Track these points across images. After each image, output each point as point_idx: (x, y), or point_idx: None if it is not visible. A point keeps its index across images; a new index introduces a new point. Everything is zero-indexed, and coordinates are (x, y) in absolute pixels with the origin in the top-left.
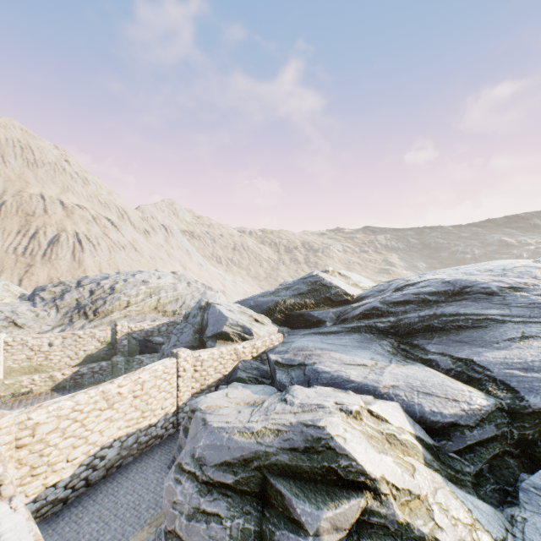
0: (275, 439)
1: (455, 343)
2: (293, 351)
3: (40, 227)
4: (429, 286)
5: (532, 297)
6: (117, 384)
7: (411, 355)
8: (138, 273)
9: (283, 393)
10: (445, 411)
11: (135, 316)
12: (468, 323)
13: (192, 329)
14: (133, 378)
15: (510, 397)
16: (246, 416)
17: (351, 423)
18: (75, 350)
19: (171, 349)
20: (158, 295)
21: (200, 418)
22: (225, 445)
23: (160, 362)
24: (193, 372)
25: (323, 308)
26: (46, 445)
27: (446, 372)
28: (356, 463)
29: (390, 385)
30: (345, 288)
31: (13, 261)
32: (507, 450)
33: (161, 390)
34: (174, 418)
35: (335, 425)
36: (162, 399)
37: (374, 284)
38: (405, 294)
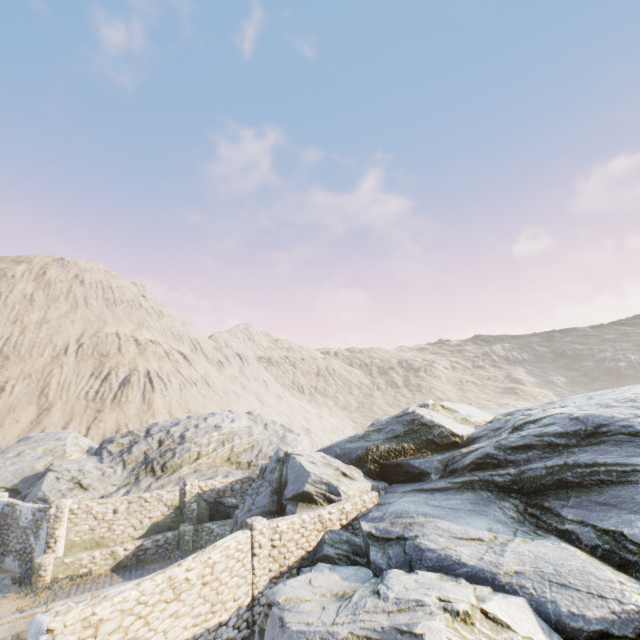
0: None
1: (598, 506)
2: (390, 517)
3: (113, 368)
4: (555, 423)
5: None
6: (186, 566)
7: (543, 523)
8: (210, 416)
9: (378, 580)
10: (588, 613)
11: (206, 470)
12: (612, 476)
13: (269, 488)
14: (202, 558)
15: None
16: (331, 615)
17: (459, 630)
18: (140, 517)
19: (245, 515)
20: (231, 442)
21: (277, 617)
22: None
23: (232, 536)
24: (270, 548)
25: (425, 455)
26: None
27: (591, 550)
28: None
29: (512, 571)
30: (450, 427)
31: (83, 407)
32: None
33: (234, 574)
34: (248, 614)
35: (435, 632)
36: (235, 586)
37: (492, 416)
38: (524, 436)
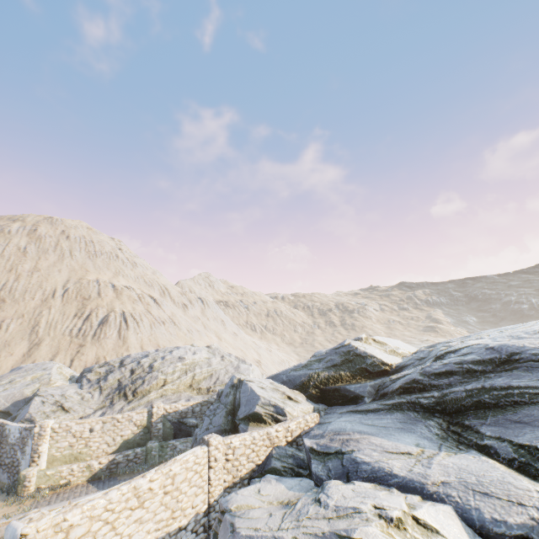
0: None
1: (513, 424)
2: (329, 435)
3: (94, 309)
4: (472, 353)
5: None
6: (149, 478)
7: (464, 439)
8: (175, 349)
9: (319, 490)
10: (509, 519)
11: (171, 395)
12: (525, 398)
13: (224, 409)
14: (164, 470)
15: None
16: (277, 521)
17: (393, 535)
18: (113, 435)
19: (203, 433)
20: (193, 371)
21: (229, 523)
22: None
23: (191, 451)
24: (224, 461)
25: (360, 381)
26: None
27: (509, 463)
28: None
29: (439, 482)
30: (381, 357)
31: (67, 342)
32: None
33: (192, 485)
34: (205, 519)
35: (372, 537)
36: (193, 495)
37: (416, 348)
38: (446, 364)
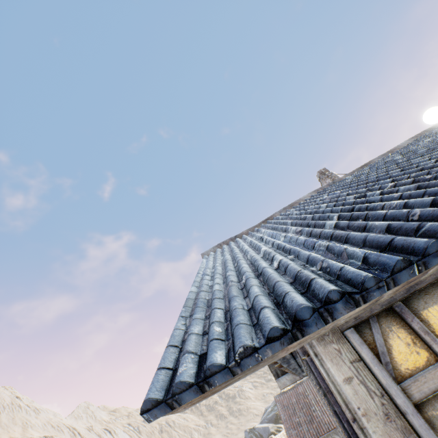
0: None
1: None
2: None
3: None
4: None
5: None
6: None
7: None
8: None
9: None
10: None
11: None
12: None
13: None
14: None
15: None
16: None
17: None
18: None
19: None
20: None
21: None
22: None
23: None
24: None
25: None
26: None
27: None
28: None
29: None
30: None
31: None
32: None
33: None
34: None
35: None
36: None
37: None
38: None
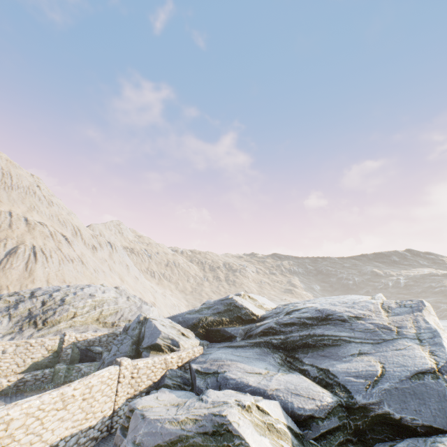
0: (193, 425)
1: (321, 357)
2: (210, 361)
3: (2, 239)
4: (308, 312)
5: (366, 325)
6: (73, 387)
7: (293, 366)
8: (86, 287)
9: (200, 395)
10: (306, 406)
11: (79, 326)
12: (330, 342)
13: (131, 340)
14: (85, 382)
15: (346, 396)
16: (173, 411)
17: (244, 414)
18: (24, 357)
19: (111, 358)
20: (101, 307)
21: (139, 414)
22: (158, 432)
23: (106, 369)
24: (130, 378)
25: (235, 325)
26: (12, 440)
27: (314, 379)
28: (244, 441)
29: (274, 388)
30: (252, 309)
31: None
32: (349, 438)
33: (104, 394)
34: (109, 421)
35: (233, 414)
36: (103, 402)
37: (276, 305)
38: (291, 317)
